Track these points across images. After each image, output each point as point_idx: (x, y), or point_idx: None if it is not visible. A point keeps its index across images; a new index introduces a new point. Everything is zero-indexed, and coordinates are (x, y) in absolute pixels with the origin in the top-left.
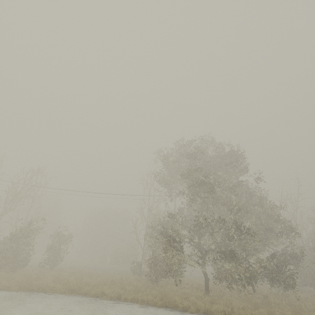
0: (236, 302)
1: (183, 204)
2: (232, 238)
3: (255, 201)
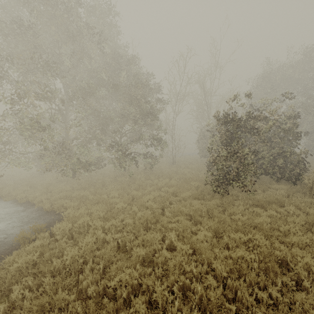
0: (64, 187)
1: None
2: (53, 133)
3: (107, 82)
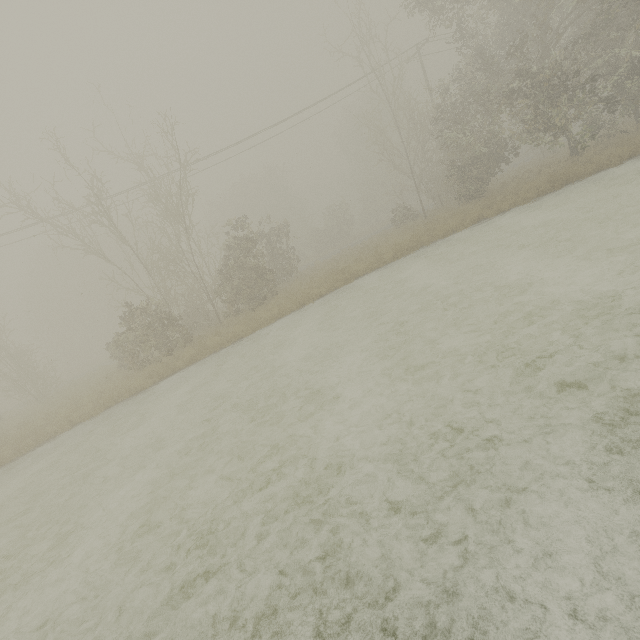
0: None
1: (501, 27)
2: None
3: None
